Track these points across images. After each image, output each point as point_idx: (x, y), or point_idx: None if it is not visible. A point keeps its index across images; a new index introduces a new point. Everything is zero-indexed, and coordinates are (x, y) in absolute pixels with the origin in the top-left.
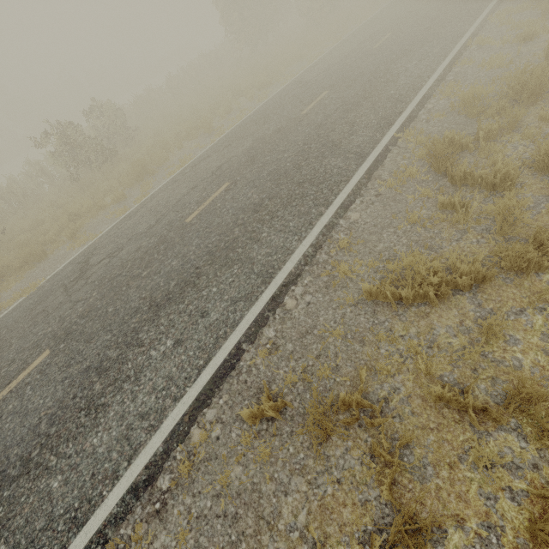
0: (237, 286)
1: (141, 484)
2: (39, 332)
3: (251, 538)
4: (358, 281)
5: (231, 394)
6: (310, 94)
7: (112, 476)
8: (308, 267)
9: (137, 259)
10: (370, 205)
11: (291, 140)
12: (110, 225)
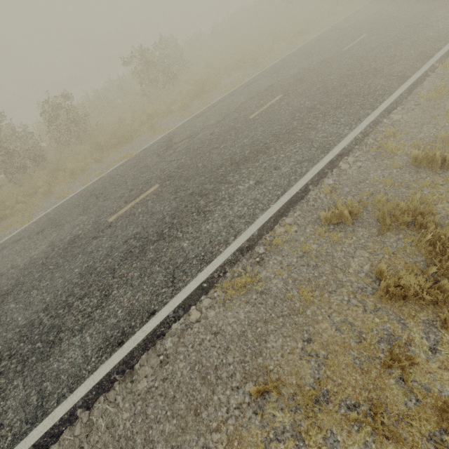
0: (300, 154)
1: (244, 248)
2: (147, 176)
3: (329, 275)
4: (402, 155)
5: (302, 211)
6: (349, 37)
7: (224, 243)
8: (357, 146)
9: (213, 139)
10: (410, 110)
11: (335, 67)
12: (180, 122)
